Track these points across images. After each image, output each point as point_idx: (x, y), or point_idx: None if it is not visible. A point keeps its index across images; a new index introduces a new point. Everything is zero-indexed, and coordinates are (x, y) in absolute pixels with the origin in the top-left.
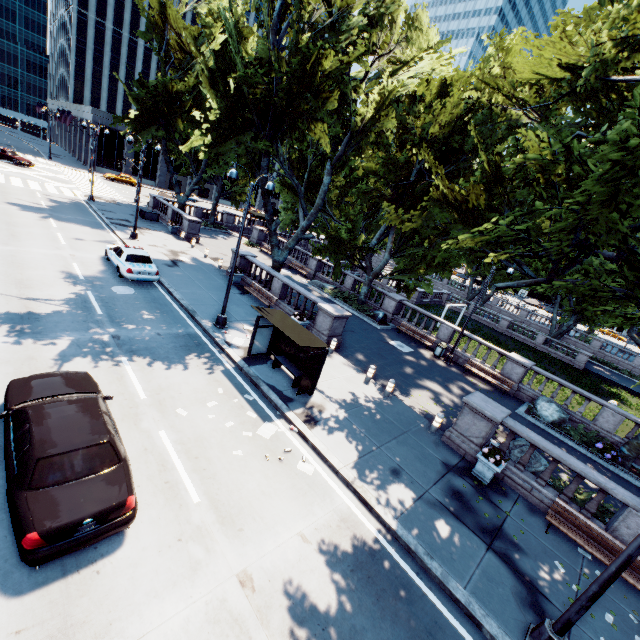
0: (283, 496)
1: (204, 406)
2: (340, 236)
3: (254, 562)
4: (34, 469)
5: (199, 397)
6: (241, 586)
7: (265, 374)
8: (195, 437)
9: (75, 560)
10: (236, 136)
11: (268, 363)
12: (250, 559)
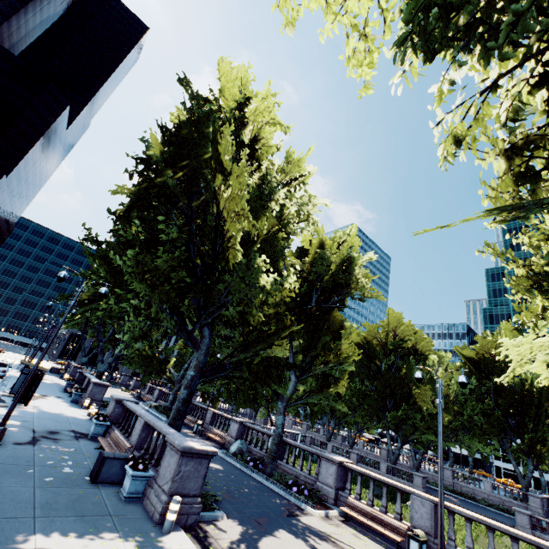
0: None
1: None
2: (148, 355)
3: None
4: None
5: None
6: None
7: (8, 398)
8: None
9: None
10: (91, 304)
11: None
12: None
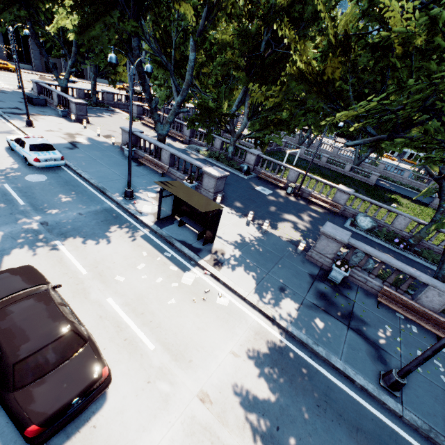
0: (213, 327)
1: (136, 269)
2: (209, 107)
3: (206, 382)
4: (13, 373)
5: (130, 263)
6: (202, 403)
7: (175, 233)
8: (136, 297)
9: (73, 423)
10: (102, 15)
11: (175, 223)
12: (203, 381)
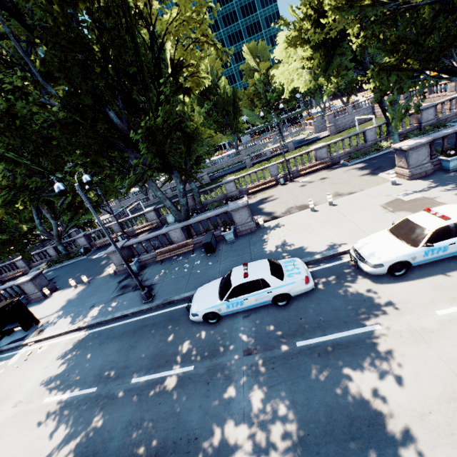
0: (31, 368)
1: None
2: (3, 239)
3: (20, 396)
4: None
5: None
6: (15, 407)
7: (4, 343)
8: None
9: None
10: None
11: (5, 337)
12: (17, 398)
